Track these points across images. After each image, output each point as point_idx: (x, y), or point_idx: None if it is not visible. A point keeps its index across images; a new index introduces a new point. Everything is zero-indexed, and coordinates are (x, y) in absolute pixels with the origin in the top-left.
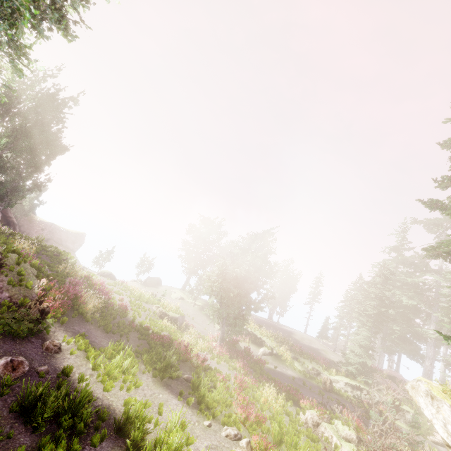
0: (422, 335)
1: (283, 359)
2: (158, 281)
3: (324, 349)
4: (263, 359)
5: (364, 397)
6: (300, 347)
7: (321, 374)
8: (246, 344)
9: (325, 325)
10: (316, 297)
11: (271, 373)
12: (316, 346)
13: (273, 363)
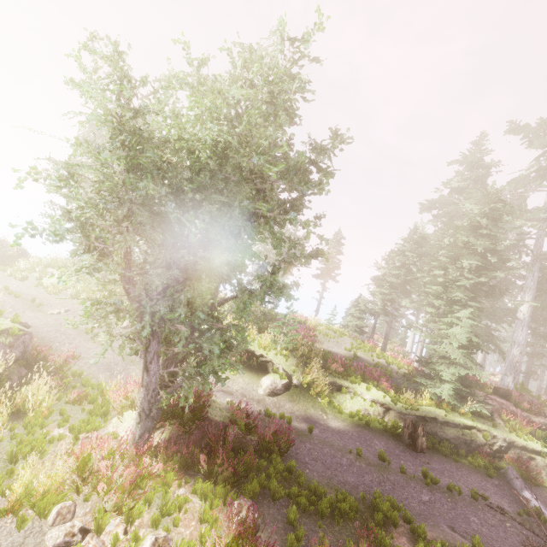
0: (506, 311)
1: (314, 394)
2: (19, 254)
3: (361, 349)
4: (272, 406)
5: (477, 444)
6: (341, 361)
7: (391, 411)
8: (230, 374)
9: (357, 311)
10: (330, 268)
11: (307, 453)
12: (349, 346)
13: (295, 411)
